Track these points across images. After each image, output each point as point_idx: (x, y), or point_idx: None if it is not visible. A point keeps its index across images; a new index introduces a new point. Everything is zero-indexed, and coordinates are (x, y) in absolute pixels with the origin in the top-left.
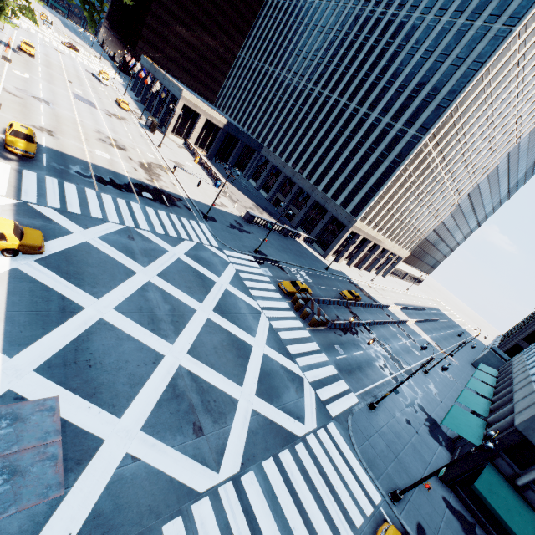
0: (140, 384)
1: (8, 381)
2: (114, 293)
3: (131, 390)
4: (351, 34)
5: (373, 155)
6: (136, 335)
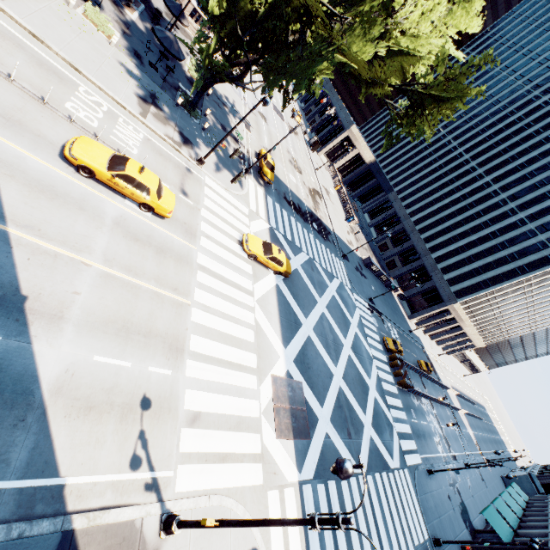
0: (326, 390)
1: (287, 364)
2: (311, 317)
3: (324, 392)
4: (533, 127)
5: (502, 251)
6: (322, 354)
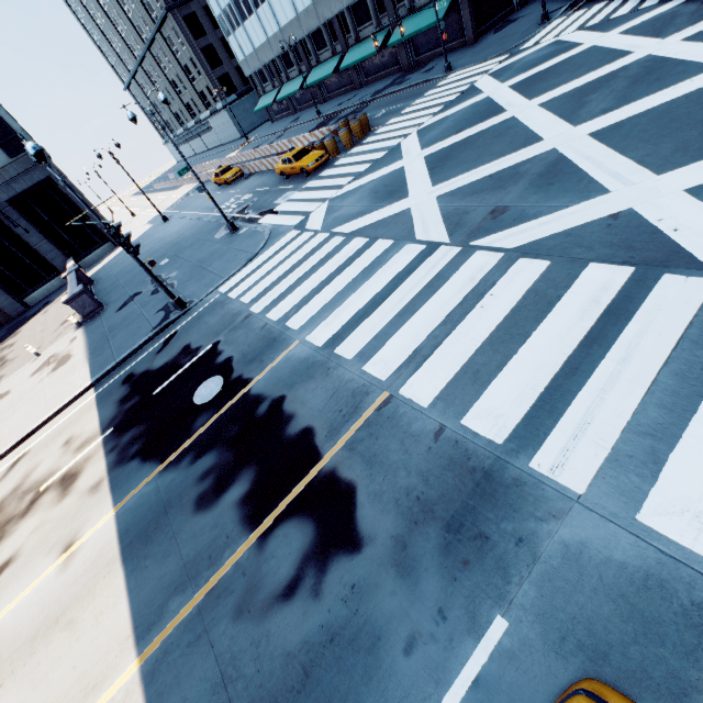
0: None
1: None
2: (694, 87)
3: None
4: None
5: None
6: None
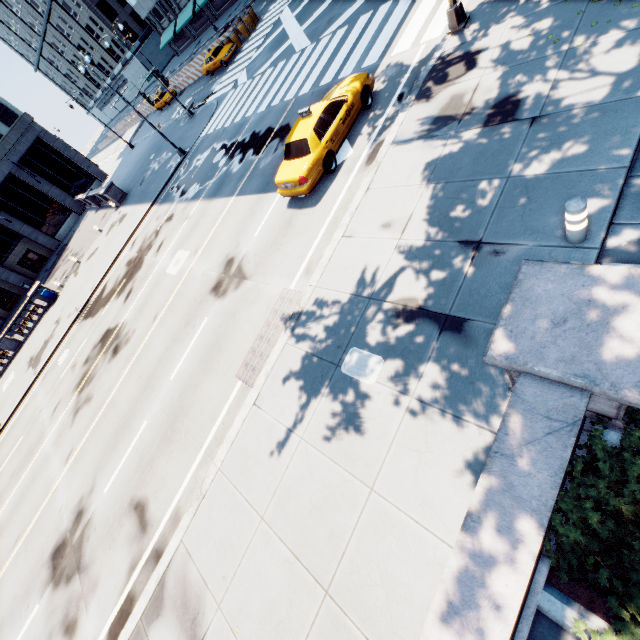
0: None
1: None
2: None
3: None
4: None
5: None
6: None
